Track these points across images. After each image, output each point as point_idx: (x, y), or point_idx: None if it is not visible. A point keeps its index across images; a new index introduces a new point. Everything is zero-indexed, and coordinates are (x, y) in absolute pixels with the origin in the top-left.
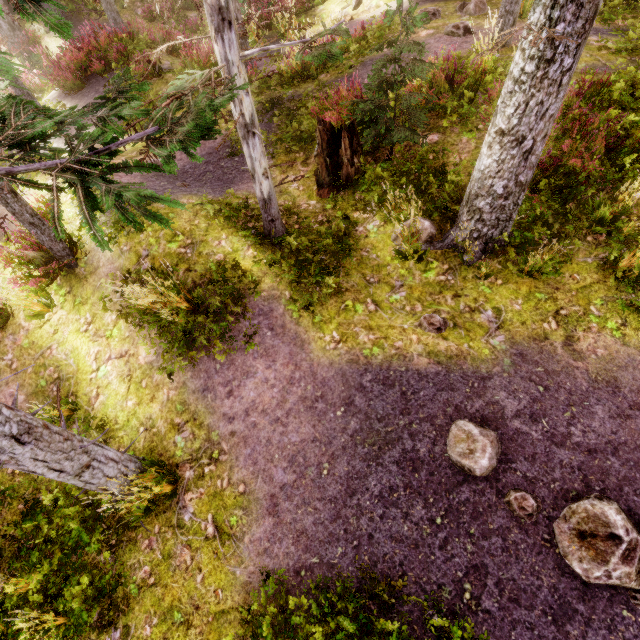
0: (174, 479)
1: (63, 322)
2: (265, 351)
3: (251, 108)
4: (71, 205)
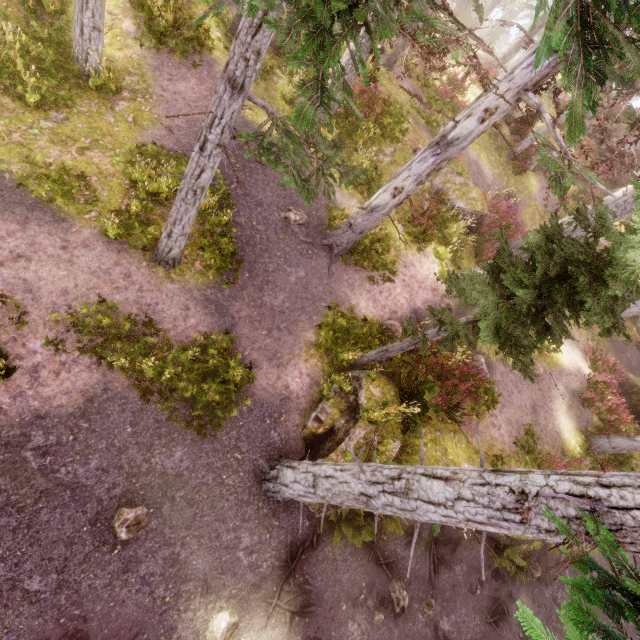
0: (117, 90)
1: None
2: (200, 77)
3: None
4: None
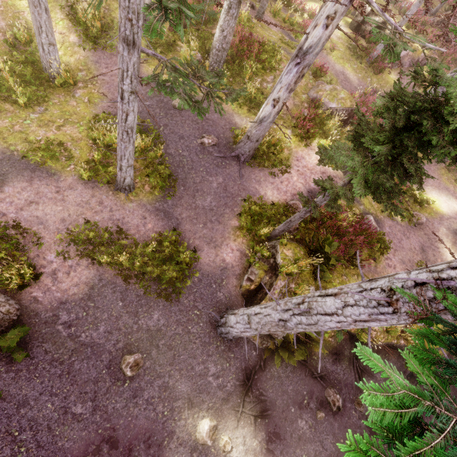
0: (74, 83)
1: None
2: None
3: None
4: None
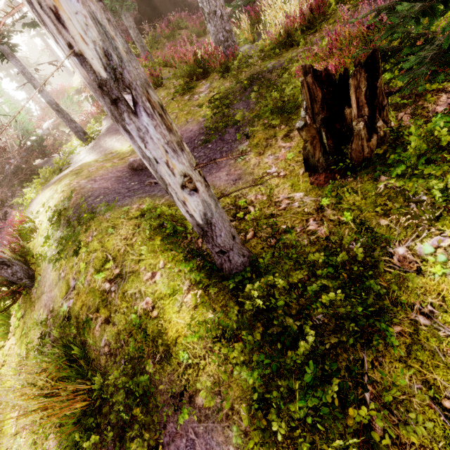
0: None
1: (11, 353)
2: None
3: (96, 32)
4: (46, 217)
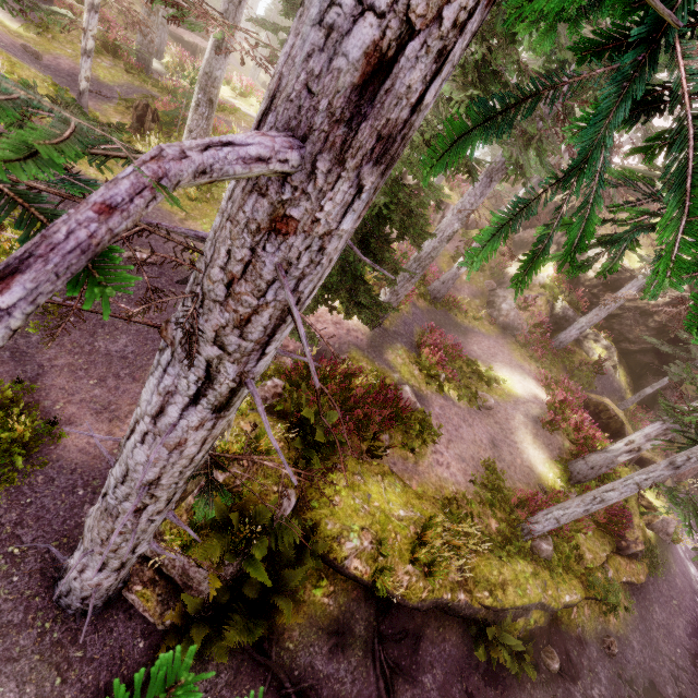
0: None
1: None
2: None
3: (92, 46)
4: None
